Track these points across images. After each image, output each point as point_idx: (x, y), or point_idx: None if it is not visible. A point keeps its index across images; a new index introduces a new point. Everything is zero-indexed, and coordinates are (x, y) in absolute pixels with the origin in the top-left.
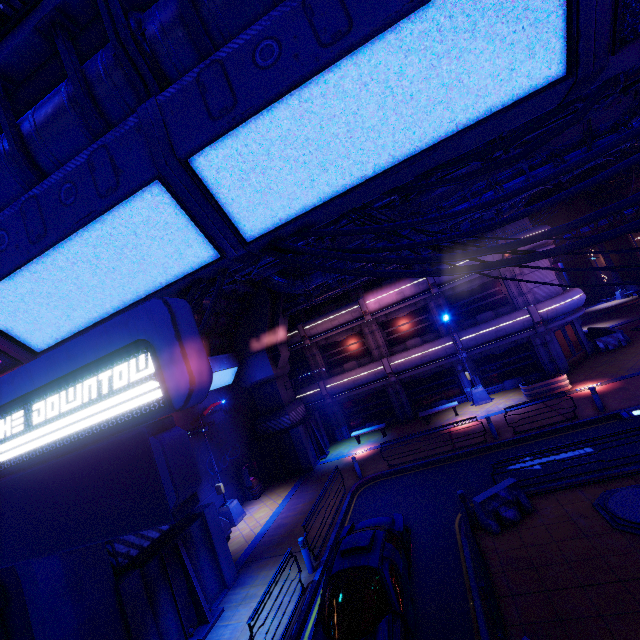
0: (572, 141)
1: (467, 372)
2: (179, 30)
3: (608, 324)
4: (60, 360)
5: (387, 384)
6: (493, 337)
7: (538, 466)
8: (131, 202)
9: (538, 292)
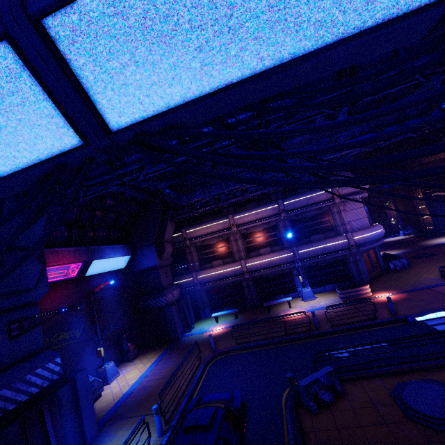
0: (390, 119)
1: (300, 276)
2: None
3: (395, 252)
4: None
5: (243, 279)
6: (321, 253)
7: (348, 355)
8: None
9: (354, 224)
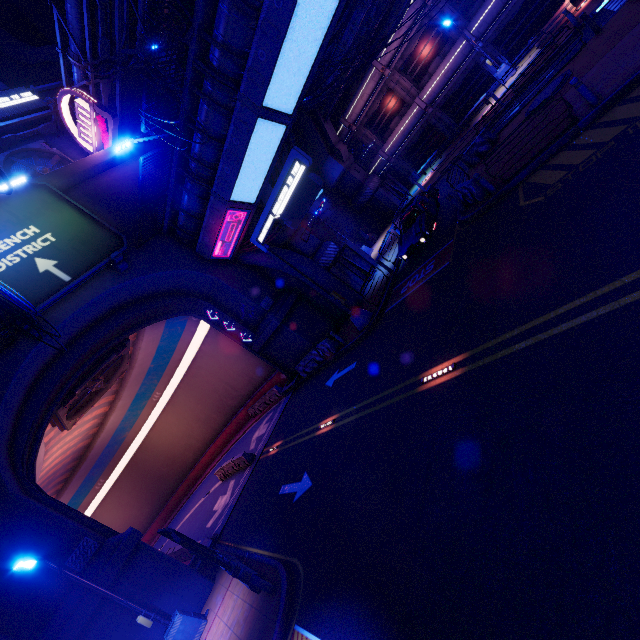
0: None
1: (487, 60)
2: (228, 61)
3: None
4: (282, 176)
5: (429, 118)
6: (500, 6)
7: (518, 108)
8: (254, 130)
9: None
